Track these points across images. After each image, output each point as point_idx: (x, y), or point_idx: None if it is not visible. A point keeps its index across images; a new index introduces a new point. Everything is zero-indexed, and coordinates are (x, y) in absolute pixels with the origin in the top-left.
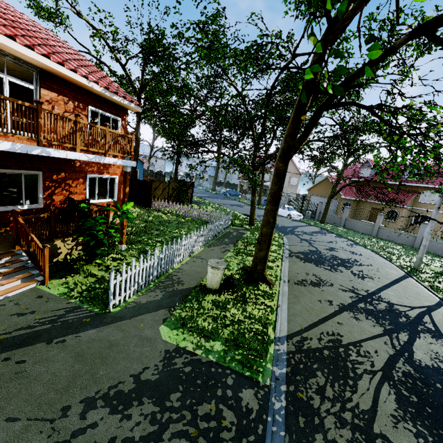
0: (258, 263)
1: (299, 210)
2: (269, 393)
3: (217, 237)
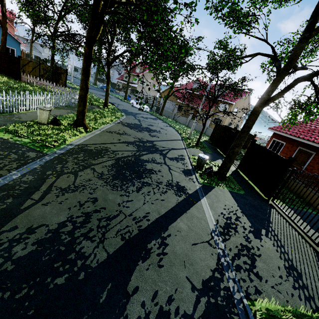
0: (79, 114)
1: (153, 107)
2: (46, 155)
3: (71, 106)
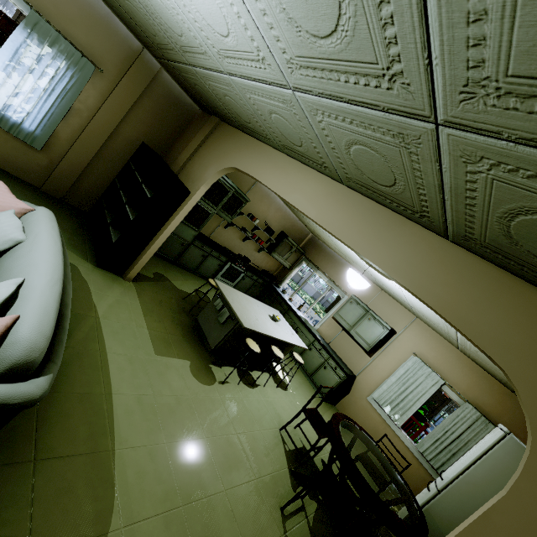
0: None
1: None
2: None
3: None
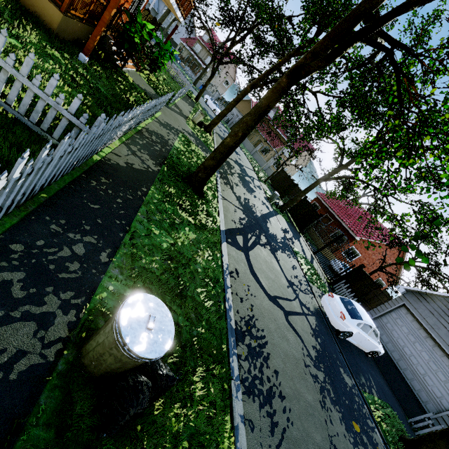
0: (213, 124)
1: None
2: None
3: (183, 96)
